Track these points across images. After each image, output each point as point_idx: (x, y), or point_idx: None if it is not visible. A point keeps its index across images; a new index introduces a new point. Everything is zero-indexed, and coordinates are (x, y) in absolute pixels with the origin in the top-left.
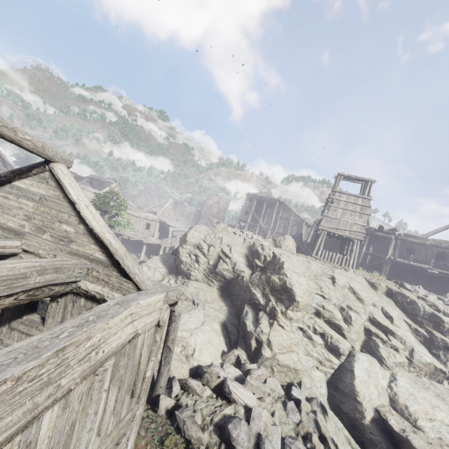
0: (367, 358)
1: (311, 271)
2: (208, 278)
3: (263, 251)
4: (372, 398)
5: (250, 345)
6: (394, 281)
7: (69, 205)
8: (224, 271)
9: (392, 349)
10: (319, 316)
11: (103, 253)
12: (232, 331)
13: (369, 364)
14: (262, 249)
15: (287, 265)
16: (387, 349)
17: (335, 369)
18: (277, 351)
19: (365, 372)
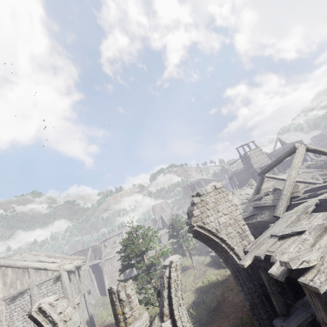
0: None
1: None
2: None
3: None
4: None
5: None
6: None
7: (281, 181)
8: None
9: None
10: None
11: (302, 185)
12: None
13: None
14: None
15: None
16: None
17: None
18: None
19: None
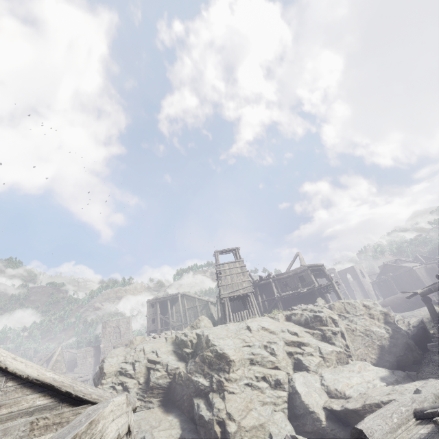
0: (300, 375)
1: (231, 332)
2: (144, 401)
3: (187, 337)
4: (317, 401)
5: (215, 434)
6: (287, 310)
7: None
8: (159, 379)
9: (309, 356)
10: (254, 363)
11: (45, 396)
12: (193, 438)
13: (303, 378)
14: (185, 336)
15: (212, 335)
16: (306, 358)
17: (287, 401)
18: (239, 418)
19: (304, 385)
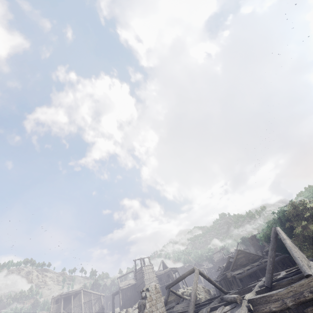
0: None
1: None
2: None
3: None
4: None
5: None
6: None
7: (178, 297)
8: None
9: None
10: None
11: None
12: None
13: None
14: None
15: None
16: None
17: None
18: None
19: None
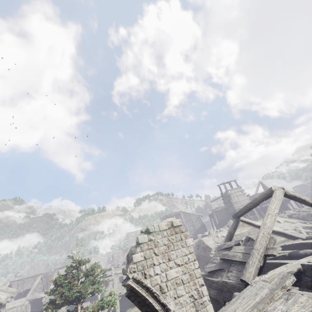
0: None
1: None
2: None
3: None
4: None
5: None
6: (278, 213)
7: (258, 228)
8: None
9: None
10: None
11: (282, 237)
12: None
13: None
14: None
15: None
16: None
17: None
18: None
19: None
